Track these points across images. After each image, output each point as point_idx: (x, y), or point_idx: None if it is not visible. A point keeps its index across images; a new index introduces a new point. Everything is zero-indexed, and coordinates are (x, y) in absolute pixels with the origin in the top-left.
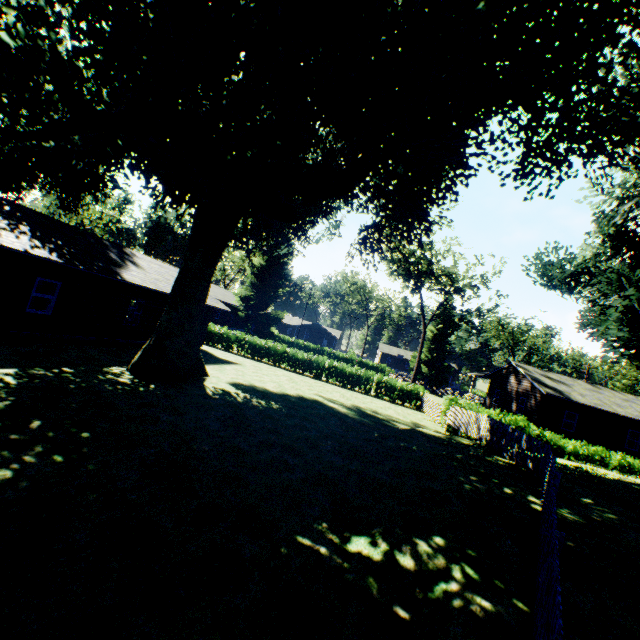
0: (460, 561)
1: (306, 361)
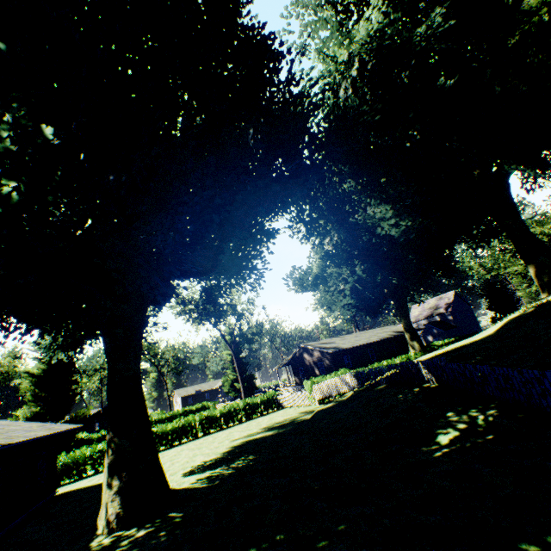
0: (467, 411)
1: (178, 429)
